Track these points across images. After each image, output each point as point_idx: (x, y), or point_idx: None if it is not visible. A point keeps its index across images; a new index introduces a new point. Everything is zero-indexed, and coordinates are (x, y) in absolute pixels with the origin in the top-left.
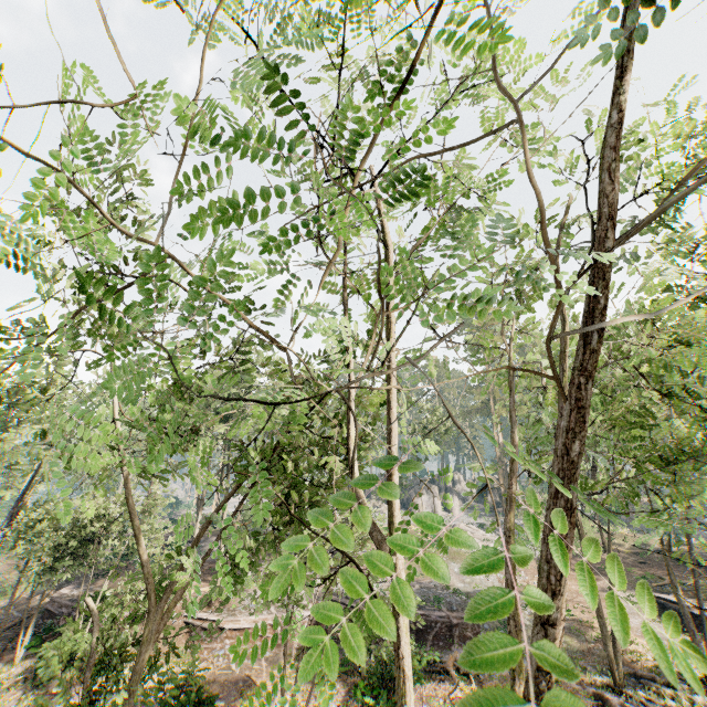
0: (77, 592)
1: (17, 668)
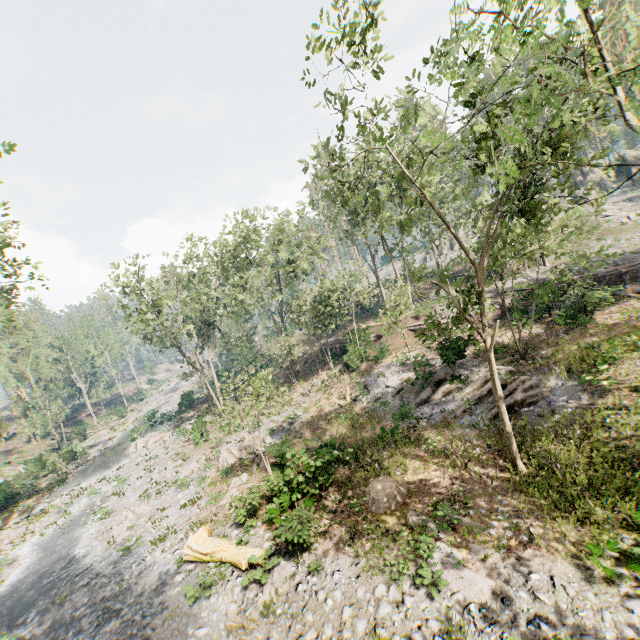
0: (332, 339)
1: (334, 370)
